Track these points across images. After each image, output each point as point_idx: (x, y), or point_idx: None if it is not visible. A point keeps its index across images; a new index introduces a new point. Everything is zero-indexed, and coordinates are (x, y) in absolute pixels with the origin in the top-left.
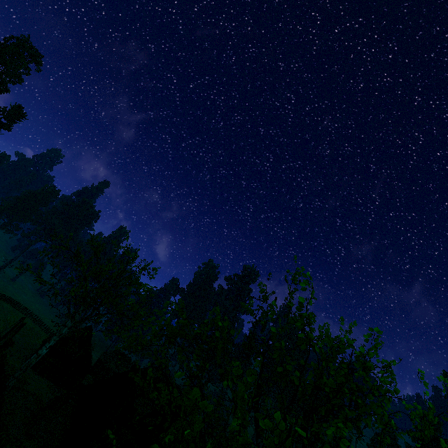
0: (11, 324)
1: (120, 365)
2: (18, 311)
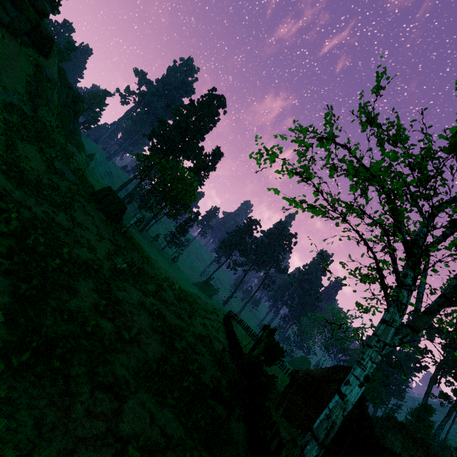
0: (247, 351)
1: (412, 451)
2: (250, 338)
